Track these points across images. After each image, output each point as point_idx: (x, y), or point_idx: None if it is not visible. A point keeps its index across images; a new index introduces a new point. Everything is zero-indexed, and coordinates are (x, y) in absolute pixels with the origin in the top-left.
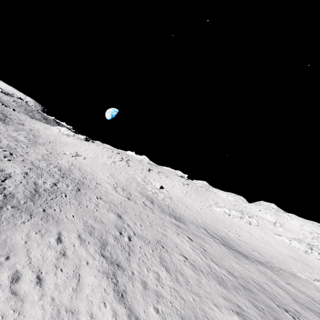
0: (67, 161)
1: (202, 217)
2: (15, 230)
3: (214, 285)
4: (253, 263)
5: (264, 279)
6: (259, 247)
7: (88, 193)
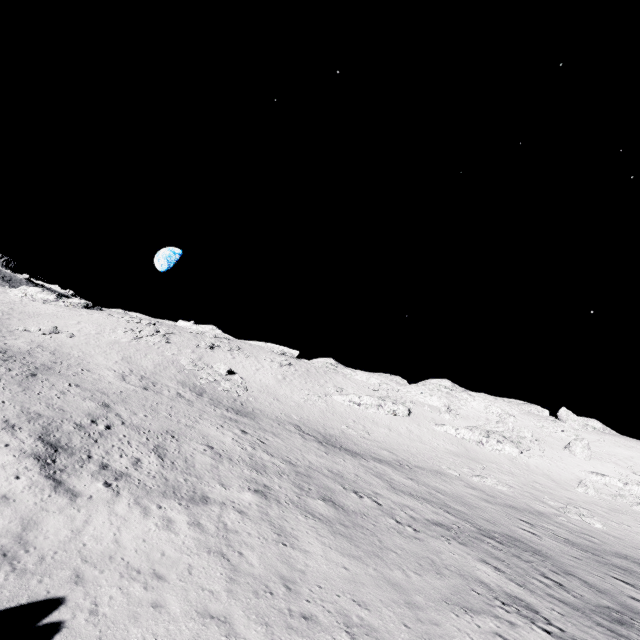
0: (30, 341)
1: (304, 412)
2: None
3: (240, 470)
4: (362, 459)
5: (358, 471)
6: (398, 445)
7: (53, 379)
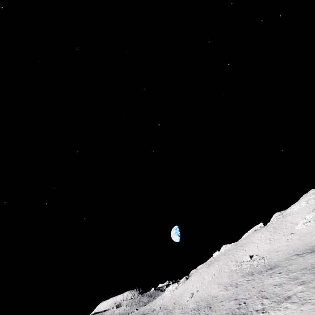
0: (192, 303)
1: (292, 246)
2: None
3: (290, 283)
4: None
5: None
6: None
7: (215, 304)
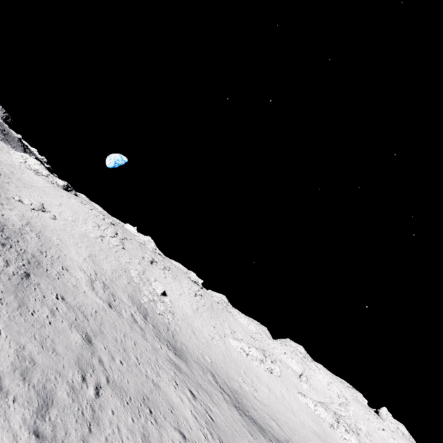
0: (21, 215)
1: (212, 352)
2: None
3: None
4: None
5: None
6: (279, 413)
7: (43, 284)
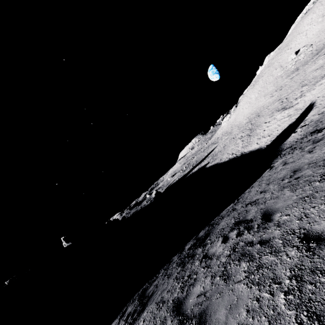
0: (245, 120)
1: None
2: (256, 132)
3: None
4: None
5: None
6: None
7: (262, 112)
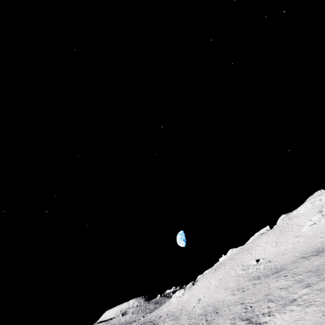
0: (199, 308)
1: (298, 249)
2: None
3: (296, 286)
4: None
5: None
6: None
7: (222, 309)
